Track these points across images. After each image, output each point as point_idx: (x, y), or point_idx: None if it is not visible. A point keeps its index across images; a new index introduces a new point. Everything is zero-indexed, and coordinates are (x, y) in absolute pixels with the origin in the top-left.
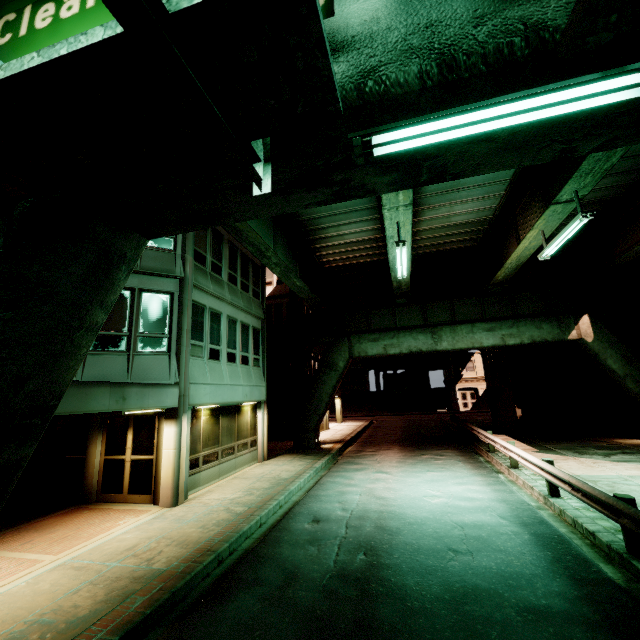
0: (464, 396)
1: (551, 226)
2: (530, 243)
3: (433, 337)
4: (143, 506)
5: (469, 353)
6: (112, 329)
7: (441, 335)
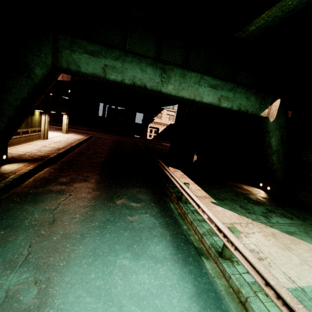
0: (151, 131)
1: None
2: None
3: (162, 75)
4: None
5: (161, 108)
6: None
7: (170, 76)
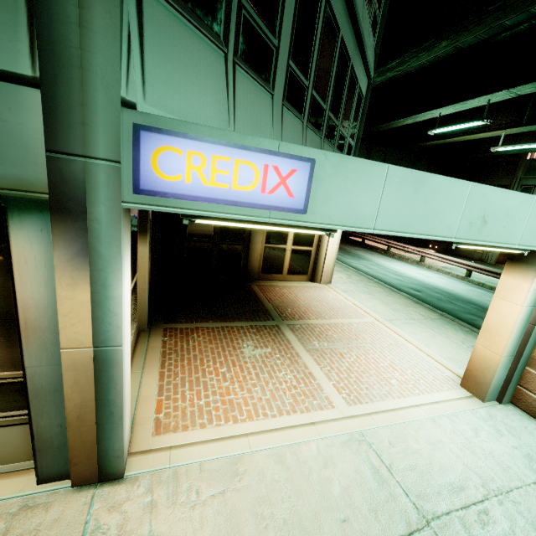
0: None
1: (511, 132)
2: (484, 135)
3: None
4: (307, 283)
5: None
6: (345, 128)
7: None
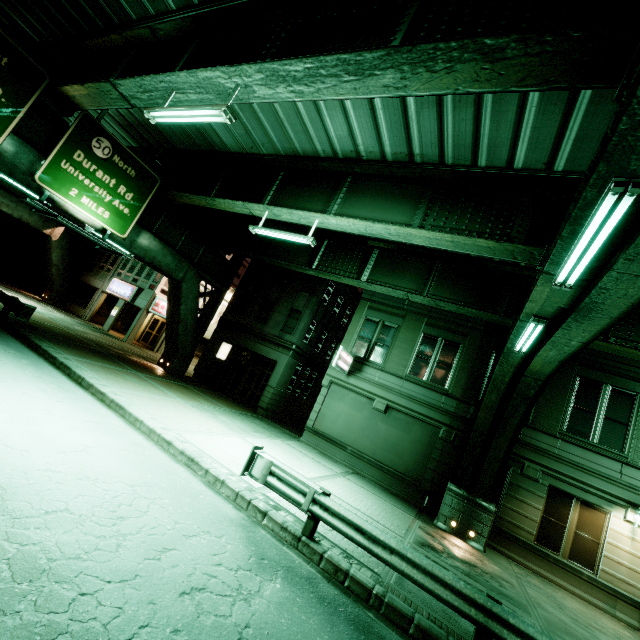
0: None
1: None
2: None
3: None
4: None
5: None
6: None
7: None
